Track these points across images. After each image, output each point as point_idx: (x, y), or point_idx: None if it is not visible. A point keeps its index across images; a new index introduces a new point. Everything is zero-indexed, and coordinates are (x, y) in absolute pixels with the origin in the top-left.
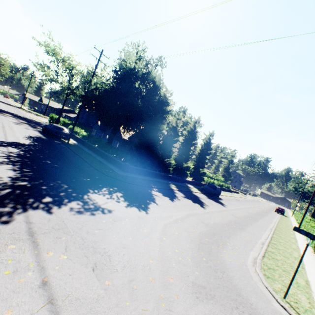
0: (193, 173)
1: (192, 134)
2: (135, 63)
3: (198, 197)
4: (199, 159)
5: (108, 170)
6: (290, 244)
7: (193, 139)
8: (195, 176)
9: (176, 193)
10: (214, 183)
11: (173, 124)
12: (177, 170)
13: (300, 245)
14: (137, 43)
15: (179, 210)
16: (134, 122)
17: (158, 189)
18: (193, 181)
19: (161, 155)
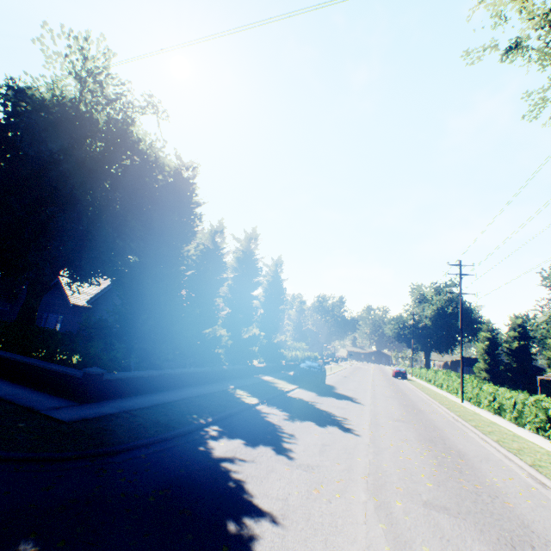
0: (262, 348)
1: (249, 263)
2: (81, 86)
3: (308, 402)
4: (267, 316)
5: (5, 423)
6: (528, 445)
7: (253, 275)
8: (268, 354)
9: (265, 413)
10: (297, 358)
11: (206, 246)
12: (235, 349)
13: (523, 434)
14: (82, 37)
15: (343, 495)
16: (100, 248)
17: (220, 426)
18: (267, 366)
19: (193, 323)
